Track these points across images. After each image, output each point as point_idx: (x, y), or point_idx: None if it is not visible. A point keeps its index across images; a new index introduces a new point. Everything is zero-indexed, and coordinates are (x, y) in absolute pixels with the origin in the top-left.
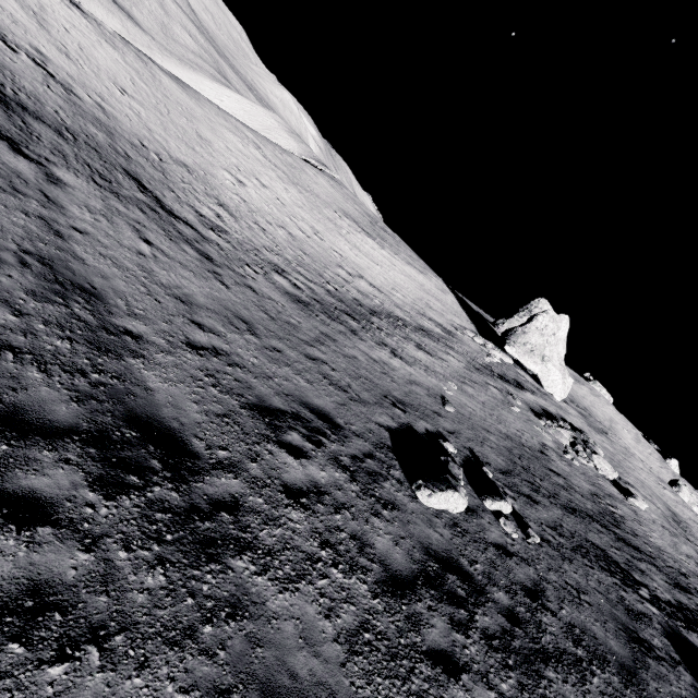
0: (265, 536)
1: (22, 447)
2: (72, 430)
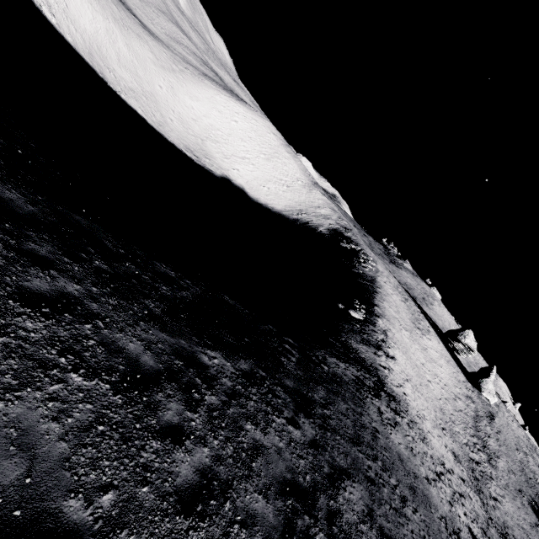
0: None
1: None
2: None
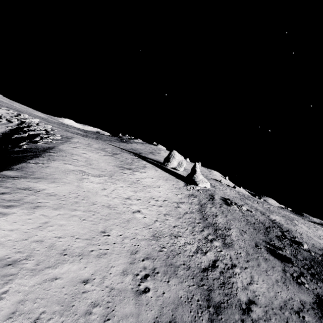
0: None
1: None
2: None
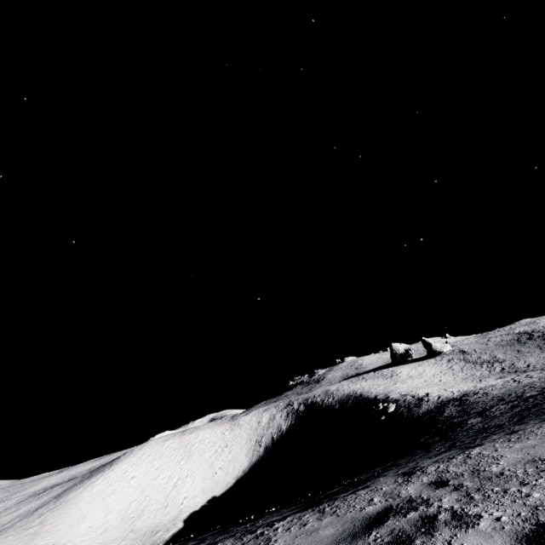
0: None
1: None
2: None
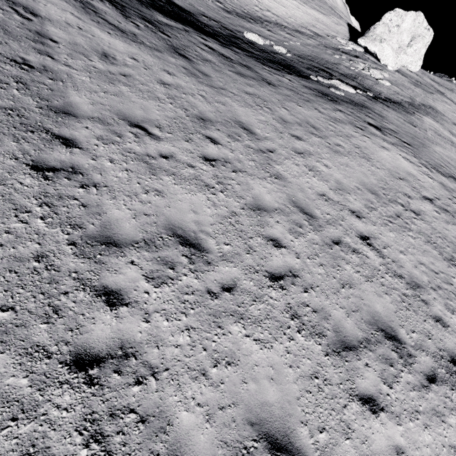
0: (197, 19)
1: None
2: None
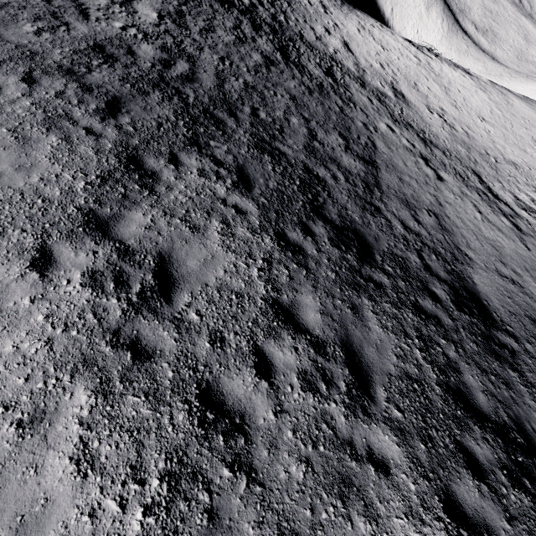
0: (529, 375)
1: (431, 278)
2: (445, 281)
